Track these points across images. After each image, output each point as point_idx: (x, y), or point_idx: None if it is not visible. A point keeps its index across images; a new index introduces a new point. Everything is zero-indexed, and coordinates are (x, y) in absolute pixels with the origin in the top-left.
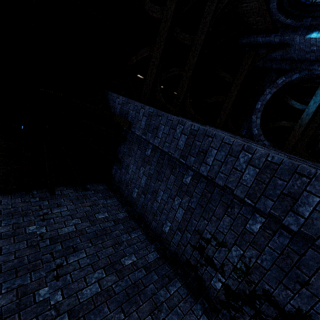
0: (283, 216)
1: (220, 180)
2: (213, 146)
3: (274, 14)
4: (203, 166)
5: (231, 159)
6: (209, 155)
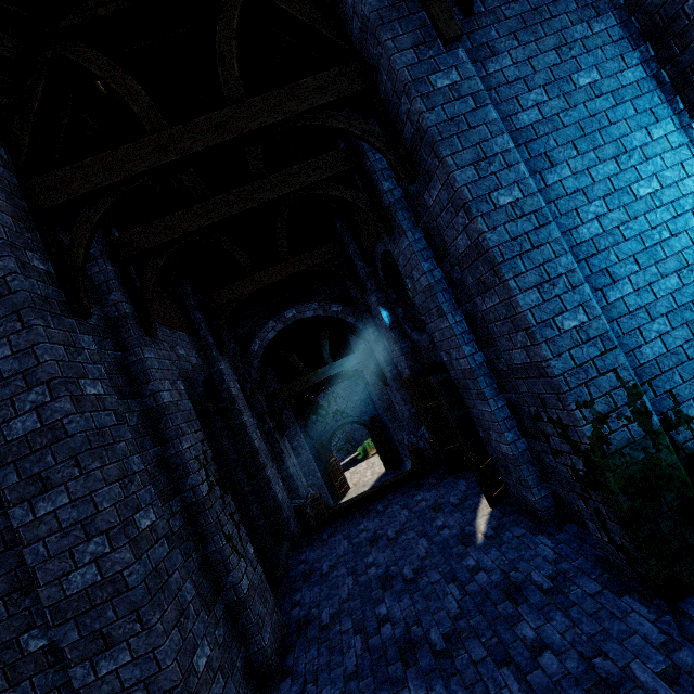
0: (76, 663)
1: (32, 556)
2: (72, 488)
3: (377, 253)
4: (23, 509)
5: (79, 535)
6: (50, 498)
